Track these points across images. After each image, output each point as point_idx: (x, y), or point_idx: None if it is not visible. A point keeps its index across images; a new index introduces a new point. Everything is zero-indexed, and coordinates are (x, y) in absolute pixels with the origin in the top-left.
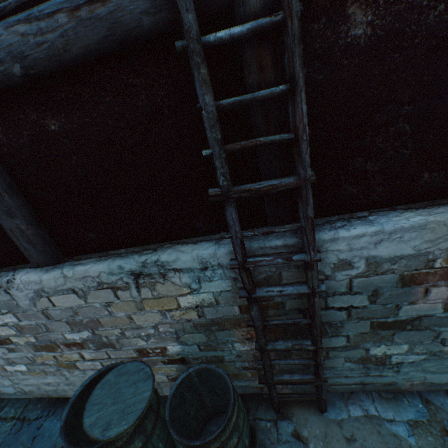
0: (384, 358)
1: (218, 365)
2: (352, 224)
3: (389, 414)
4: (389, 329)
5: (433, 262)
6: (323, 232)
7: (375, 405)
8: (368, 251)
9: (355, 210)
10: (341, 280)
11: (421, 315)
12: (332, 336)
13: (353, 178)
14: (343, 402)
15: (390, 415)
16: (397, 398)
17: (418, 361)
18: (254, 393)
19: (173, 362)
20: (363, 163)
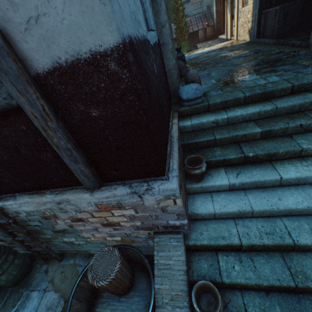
0: (72, 242)
1: (17, 242)
2: (11, 199)
3: (82, 263)
4: (60, 232)
5: (46, 213)
6: (1, 201)
7: (80, 259)
8: (21, 208)
9: (15, 192)
10: (23, 217)
11: (65, 228)
12: (44, 234)
13: (3, 183)
14: (70, 257)
15: (82, 263)
16: (89, 256)
17: (85, 243)
18: (42, 253)
19: (0, 241)
20: (1, 179)
